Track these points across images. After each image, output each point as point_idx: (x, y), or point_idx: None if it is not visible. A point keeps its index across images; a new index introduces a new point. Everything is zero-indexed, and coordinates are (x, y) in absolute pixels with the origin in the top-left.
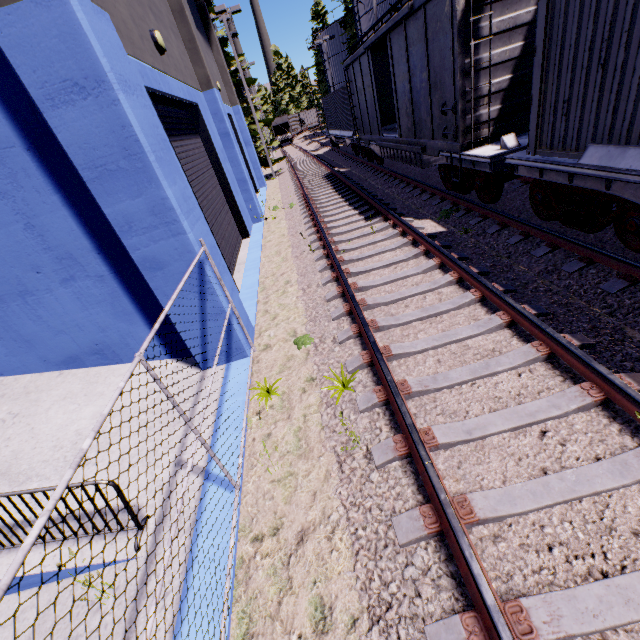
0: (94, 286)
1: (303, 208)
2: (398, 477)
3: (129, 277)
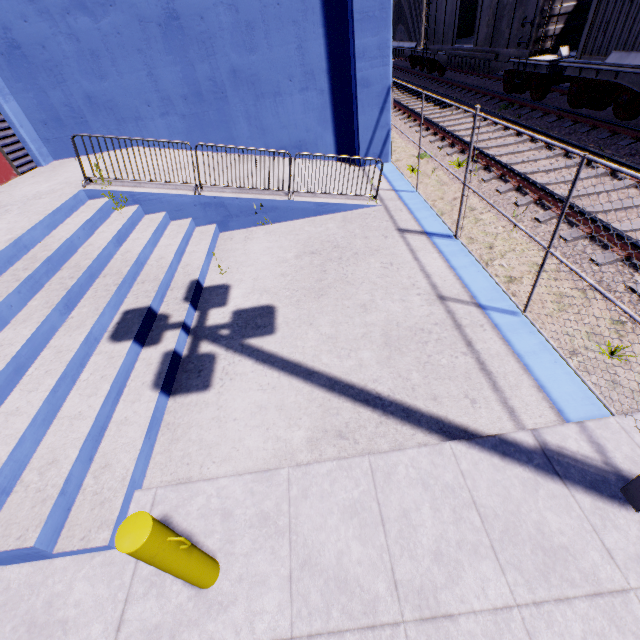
0: (316, 97)
1: None
2: (496, 183)
3: (337, 95)
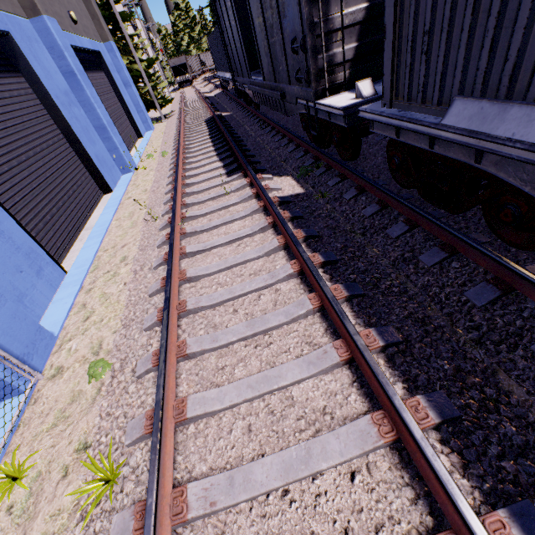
0: None
1: (173, 157)
2: None
3: None
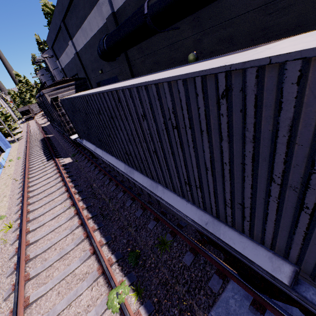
0: None
1: (24, 159)
2: (16, 244)
3: None
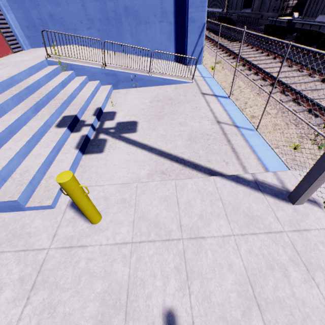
0: (167, 26)
1: None
2: (253, 76)
3: (178, 26)
